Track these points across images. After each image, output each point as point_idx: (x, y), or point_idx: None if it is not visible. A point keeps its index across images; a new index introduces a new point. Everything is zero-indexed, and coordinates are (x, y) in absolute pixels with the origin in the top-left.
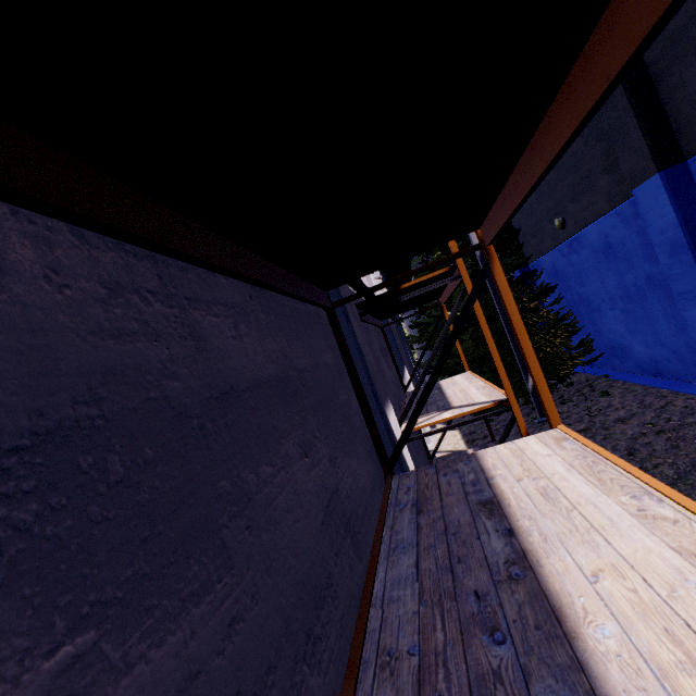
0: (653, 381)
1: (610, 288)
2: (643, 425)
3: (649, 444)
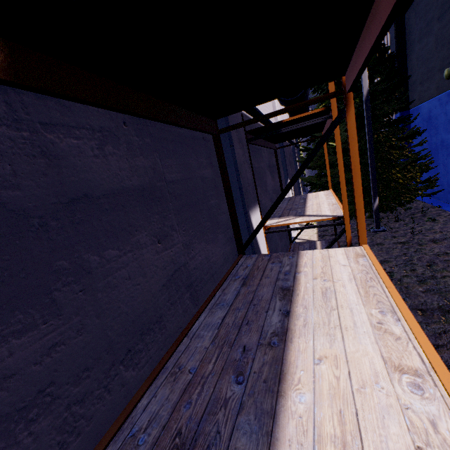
0: None
1: None
2: (449, 247)
3: (447, 261)
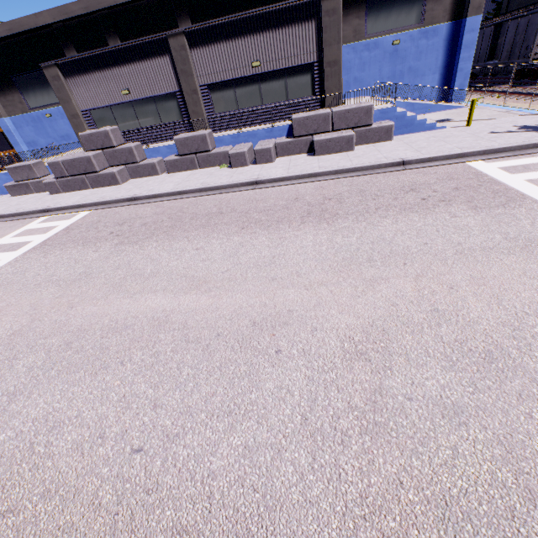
0: None
1: None
2: None
3: None
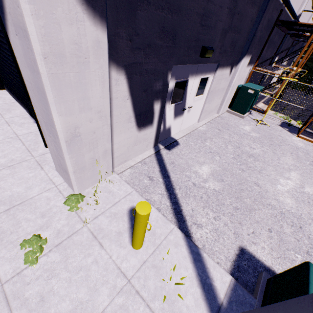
0: None
1: None
2: None
3: None
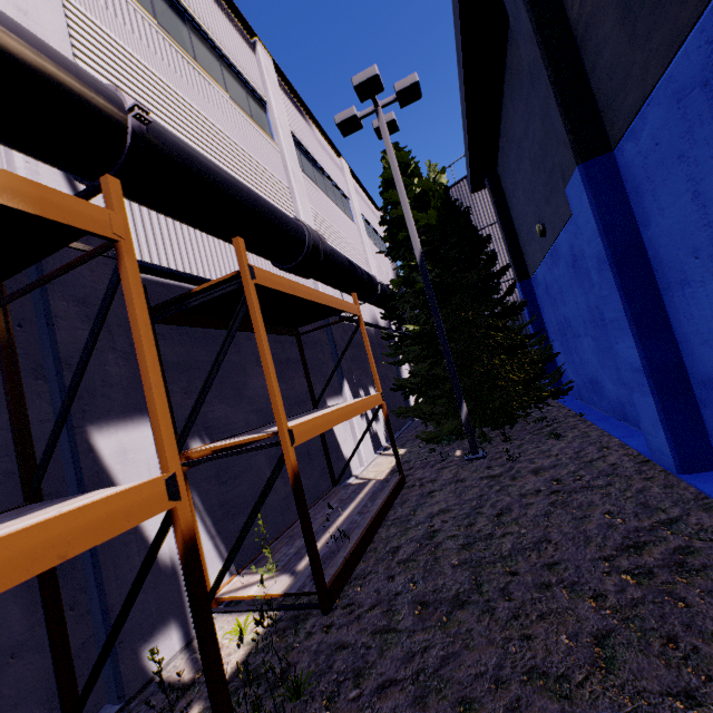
0: (616, 427)
1: (582, 310)
2: (549, 481)
3: (529, 505)
